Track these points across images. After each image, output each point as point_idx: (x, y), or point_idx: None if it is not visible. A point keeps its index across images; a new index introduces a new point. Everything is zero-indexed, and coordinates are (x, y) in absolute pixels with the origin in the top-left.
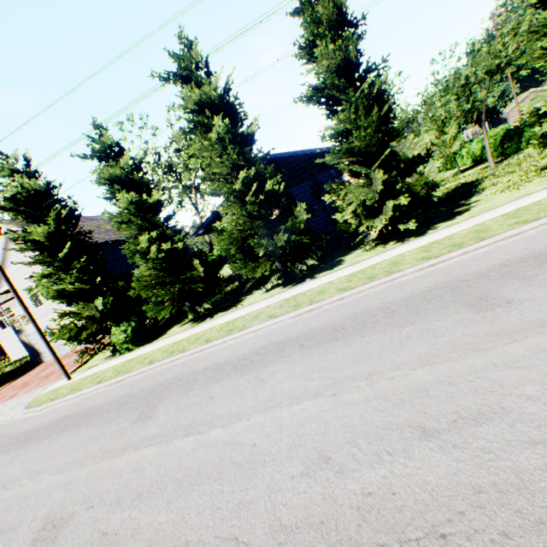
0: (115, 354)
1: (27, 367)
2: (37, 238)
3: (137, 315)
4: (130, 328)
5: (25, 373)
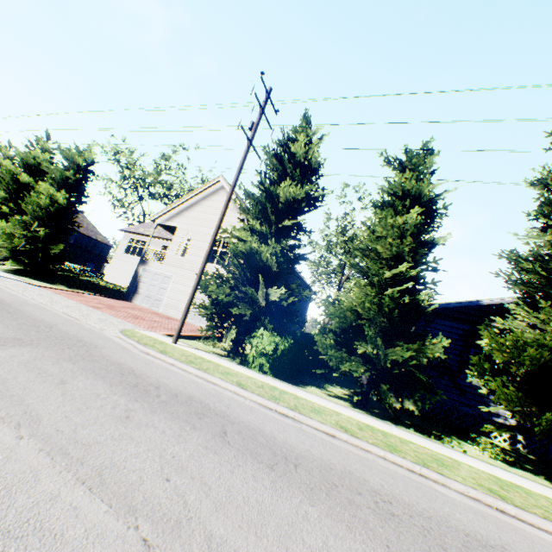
0: (234, 358)
1: (115, 294)
2: (280, 194)
3: (290, 337)
4: (282, 345)
5: (112, 296)
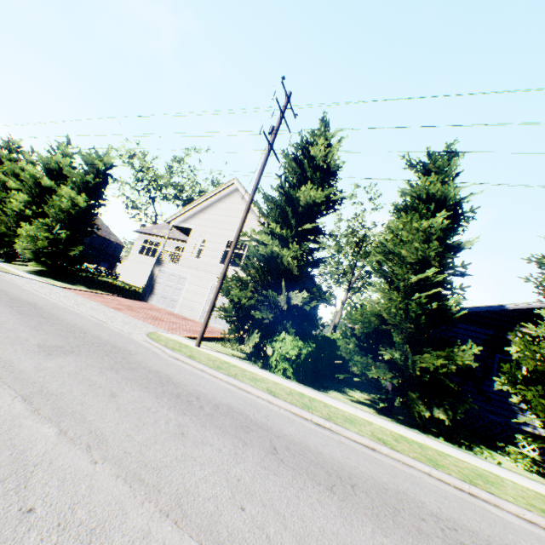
0: (256, 361)
1: (132, 294)
2: (300, 197)
3: (311, 341)
4: (305, 350)
5: (129, 297)
